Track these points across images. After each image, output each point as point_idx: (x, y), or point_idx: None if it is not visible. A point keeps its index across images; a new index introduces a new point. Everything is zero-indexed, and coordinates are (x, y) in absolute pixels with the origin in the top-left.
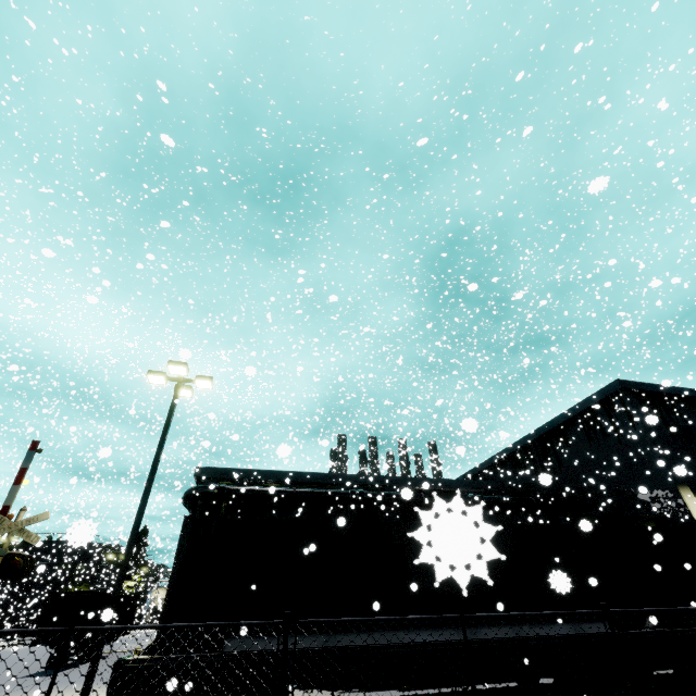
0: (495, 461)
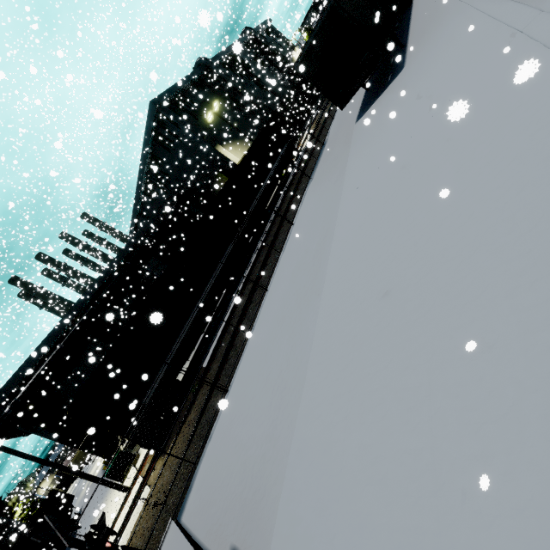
0: (139, 203)
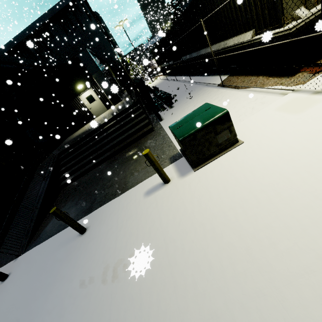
0: None
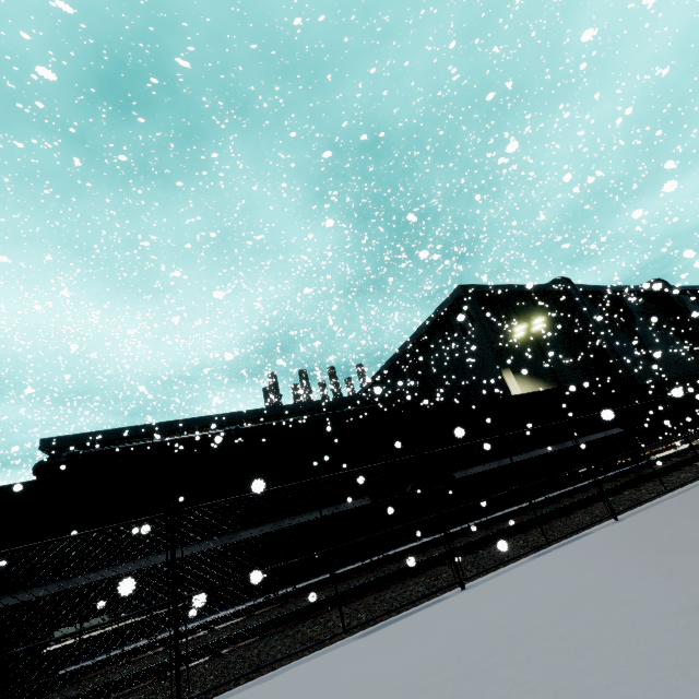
0: (380, 374)
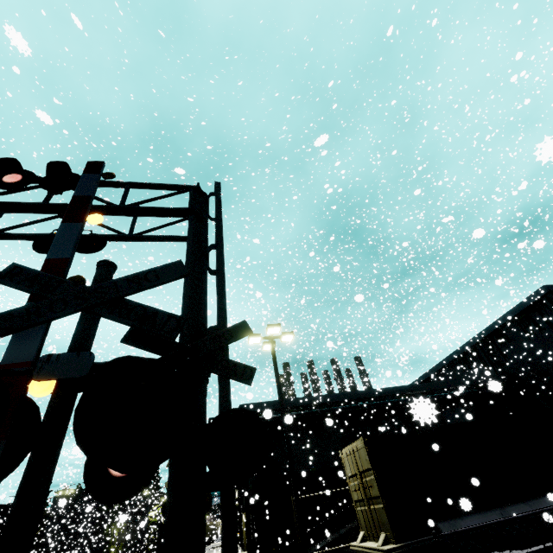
0: (446, 363)
